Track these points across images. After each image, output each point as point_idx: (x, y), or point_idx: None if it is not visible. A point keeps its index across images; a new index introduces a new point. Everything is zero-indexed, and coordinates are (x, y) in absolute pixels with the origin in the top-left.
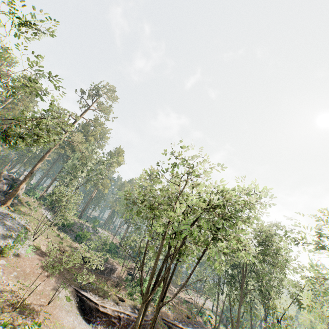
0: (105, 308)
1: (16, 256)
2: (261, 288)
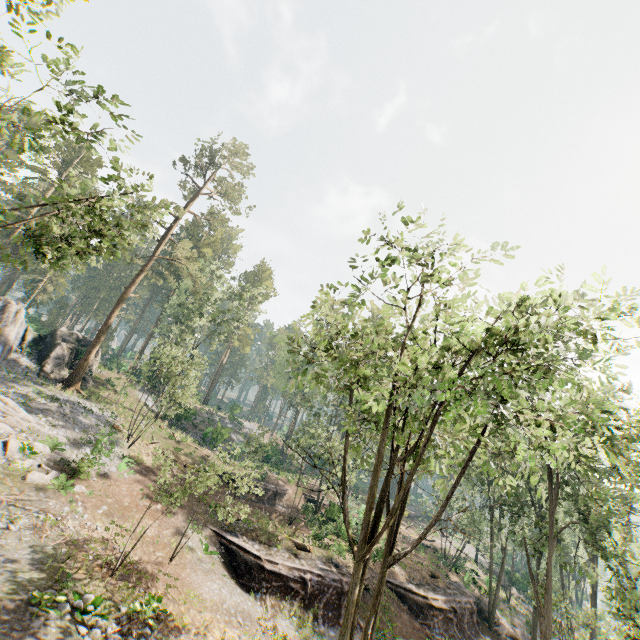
0: (274, 565)
1: (103, 478)
2: (587, 518)
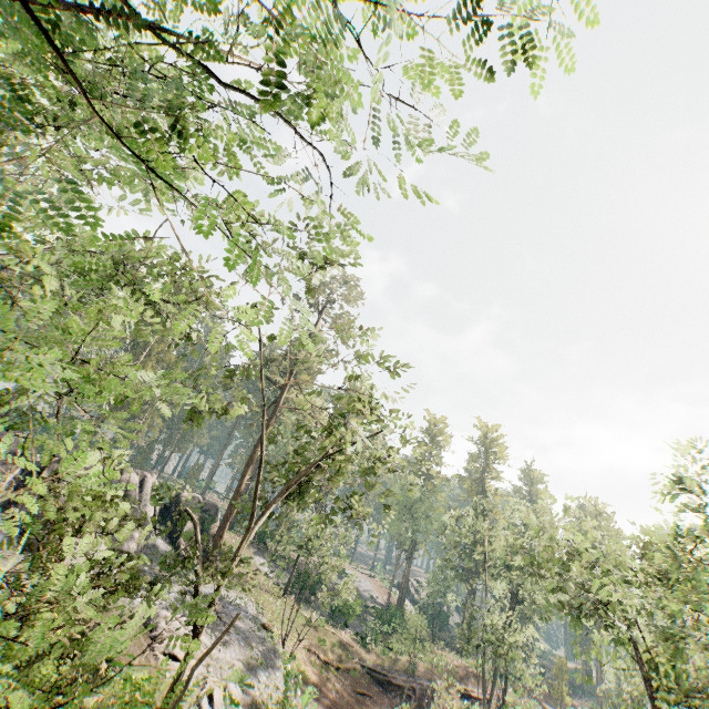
0: None
1: None
2: None
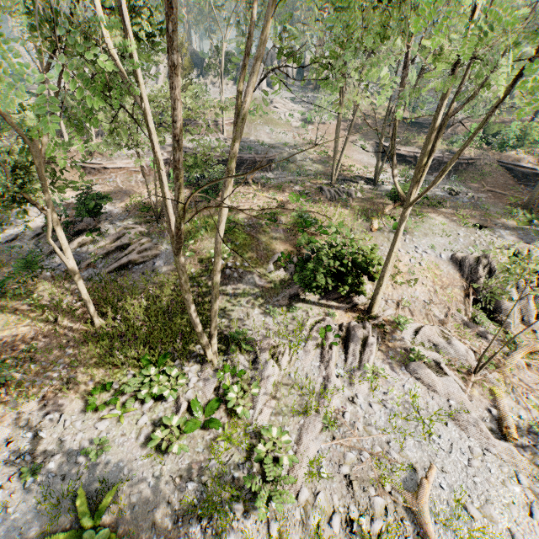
0: (398, 151)
1: (322, 124)
2: None
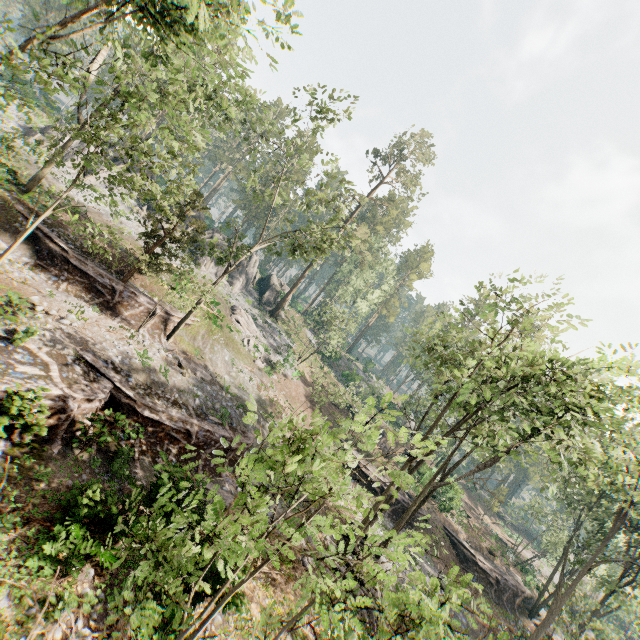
0: (366, 470)
1: (284, 376)
2: None
